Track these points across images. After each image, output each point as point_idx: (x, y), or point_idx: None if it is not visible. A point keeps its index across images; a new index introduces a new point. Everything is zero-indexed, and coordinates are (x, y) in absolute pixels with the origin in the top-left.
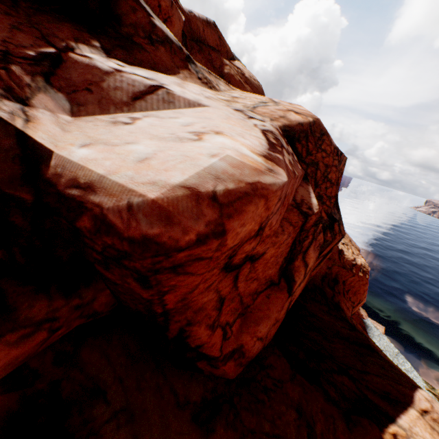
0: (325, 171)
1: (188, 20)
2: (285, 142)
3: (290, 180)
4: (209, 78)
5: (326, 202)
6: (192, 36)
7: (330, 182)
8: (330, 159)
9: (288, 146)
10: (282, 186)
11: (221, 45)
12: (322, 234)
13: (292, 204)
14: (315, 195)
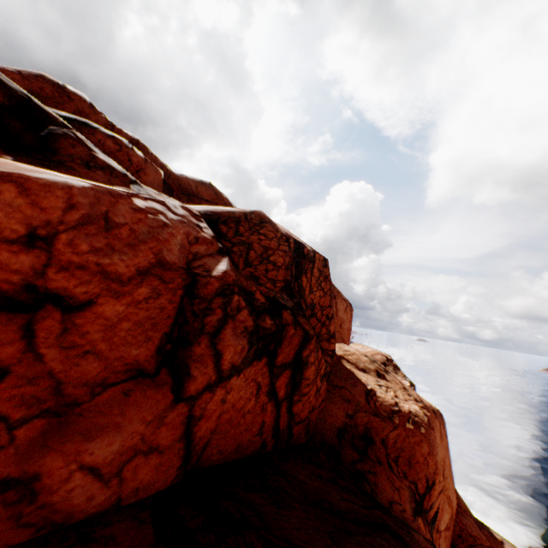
0: (264, 252)
1: (178, 179)
2: (194, 217)
3: (112, 201)
4: (156, 196)
5: (267, 284)
6: (183, 191)
7: (275, 265)
8: (273, 243)
9: (199, 221)
10: (65, 185)
11: (219, 199)
12: (255, 318)
13: (182, 267)
14: (244, 273)
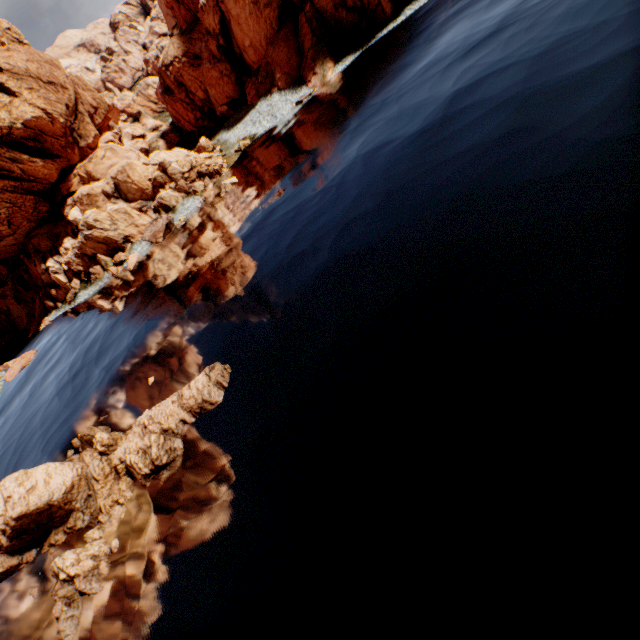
0: None
1: None
2: None
3: None
4: None
5: None
6: None
7: None
8: None
9: None
10: None
11: None
12: None
13: None
14: None
